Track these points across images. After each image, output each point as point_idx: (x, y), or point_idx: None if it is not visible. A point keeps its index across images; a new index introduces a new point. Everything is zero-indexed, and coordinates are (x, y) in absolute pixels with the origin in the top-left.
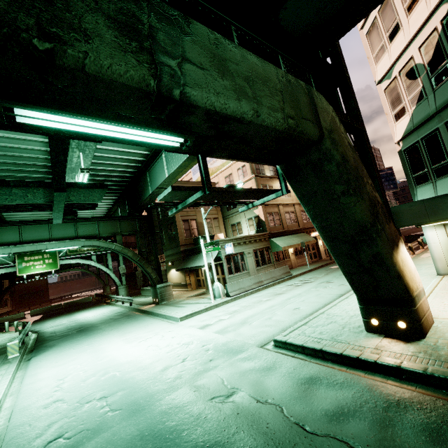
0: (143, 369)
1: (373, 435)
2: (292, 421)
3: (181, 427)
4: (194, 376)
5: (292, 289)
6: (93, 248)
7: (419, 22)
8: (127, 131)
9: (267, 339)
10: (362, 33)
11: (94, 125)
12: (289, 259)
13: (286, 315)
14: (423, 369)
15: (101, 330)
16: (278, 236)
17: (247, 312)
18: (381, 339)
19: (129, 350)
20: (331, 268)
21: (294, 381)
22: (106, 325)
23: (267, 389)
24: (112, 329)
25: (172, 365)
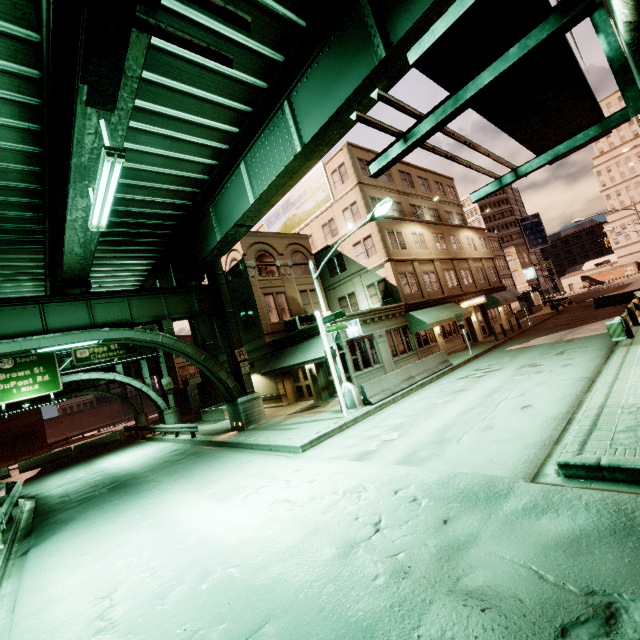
0: (291, 556)
1: None
2: None
3: None
4: (439, 564)
5: (477, 382)
6: (117, 352)
7: None
8: None
9: (530, 464)
10: None
11: None
12: (436, 343)
13: (519, 419)
14: None
15: (155, 483)
16: (418, 309)
17: (428, 423)
18: None
19: (232, 515)
20: (510, 349)
21: None
22: (161, 474)
23: None
24: (176, 478)
25: (358, 541)
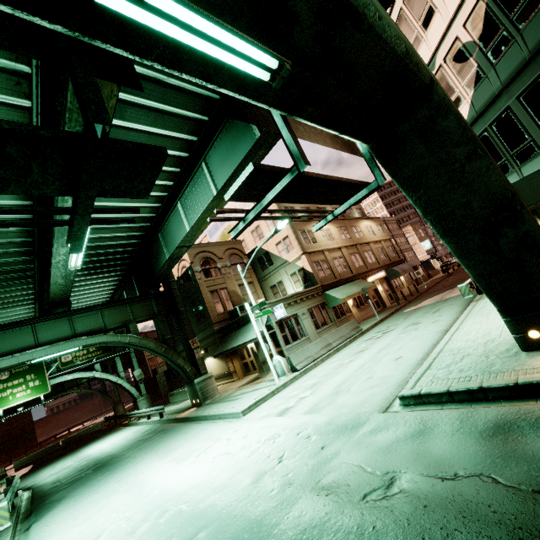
0: (222, 489)
1: None
2: (527, 490)
3: None
4: (311, 475)
5: (375, 342)
6: (95, 353)
7: None
8: (205, 24)
9: (385, 400)
10: None
11: None
12: (351, 313)
13: (390, 368)
14: None
15: (130, 458)
16: (333, 288)
17: (333, 380)
18: None
19: (186, 470)
20: (406, 311)
21: (476, 437)
22: (135, 451)
23: (443, 459)
24: (146, 452)
25: (266, 471)
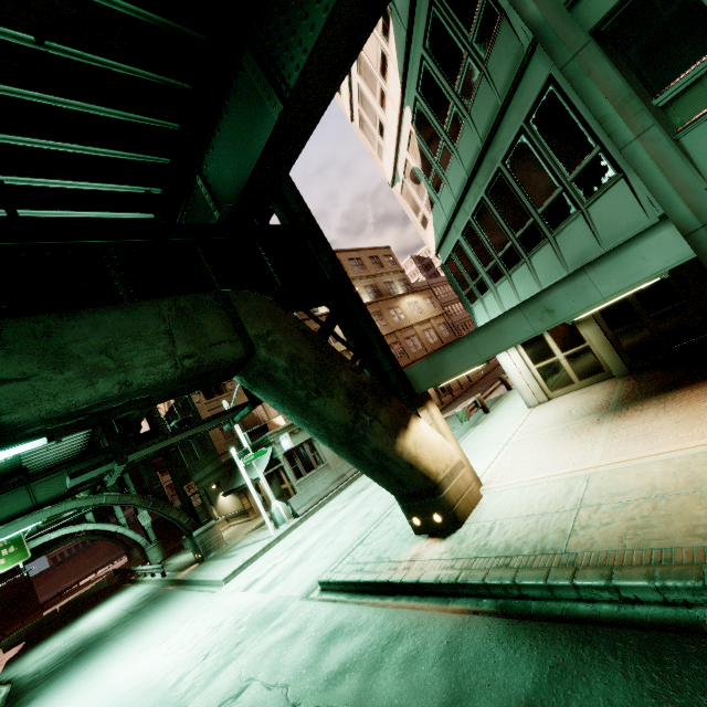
0: (150, 692)
1: (357, 689)
2: (291, 702)
3: None
4: (210, 678)
5: None
6: None
7: (395, 123)
8: None
9: (315, 581)
10: (355, 125)
11: None
12: None
13: (352, 530)
14: (436, 577)
15: (110, 642)
16: None
17: (311, 539)
18: (423, 543)
19: (140, 665)
20: None
21: (316, 643)
22: (119, 630)
23: (284, 666)
24: (127, 634)
25: (189, 671)
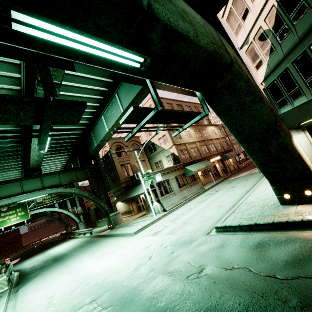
0: (118, 272)
1: None
2: (263, 275)
3: (171, 304)
4: (164, 266)
5: (210, 196)
6: (55, 198)
7: (261, 4)
8: (103, 46)
9: (208, 229)
10: (223, 19)
11: (78, 37)
12: (199, 179)
13: (215, 211)
14: None
15: (72, 256)
16: (189, 165)
17: (184, 217)
18: (296, 207)
19: (101, 263)
20: (230, 179)
21: (247, 249)
22: (75, 252)
23: (229, 259)
24: (81, 253)
25: (142, 264)
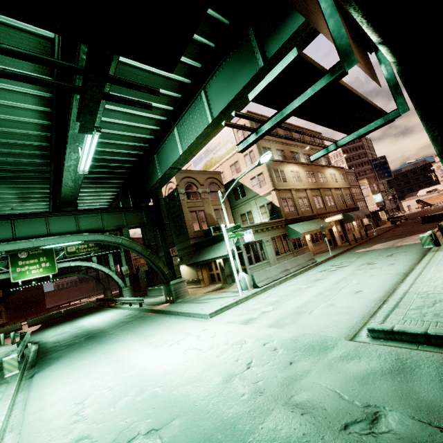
0: (194, 381)
1: None
2: None
3: None
4: (282, 388)
5: (330, 274)
6: (93, 248)
7: None
8: None
9: (351, 329)
10: None
11: None
12: (307, 246)
13: (351, 300)
14: None
15: (114, 335)
16: (294, 223)
17: (293, 301)
18: None
19: (161, 356)
20: (358, 252)
21: None
22: (118, 330)
23: (436, 405)
24: (127, 333)
25: (236, 374)
